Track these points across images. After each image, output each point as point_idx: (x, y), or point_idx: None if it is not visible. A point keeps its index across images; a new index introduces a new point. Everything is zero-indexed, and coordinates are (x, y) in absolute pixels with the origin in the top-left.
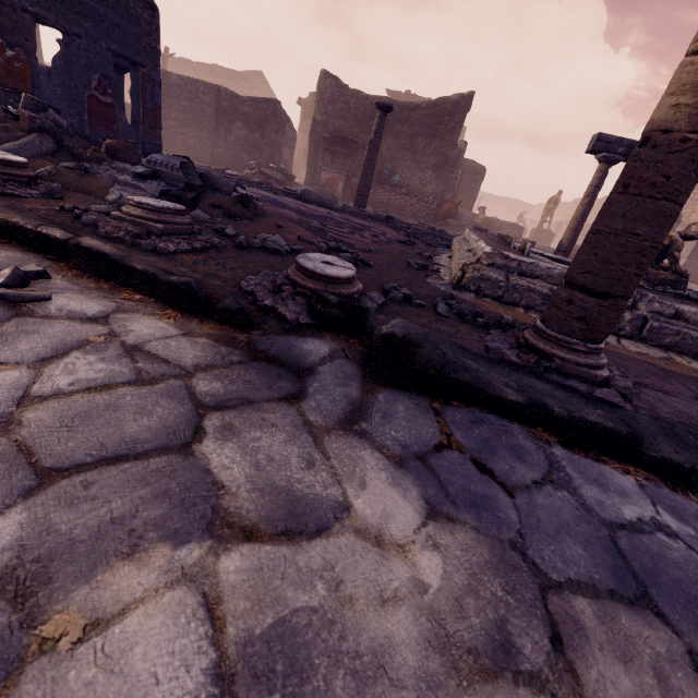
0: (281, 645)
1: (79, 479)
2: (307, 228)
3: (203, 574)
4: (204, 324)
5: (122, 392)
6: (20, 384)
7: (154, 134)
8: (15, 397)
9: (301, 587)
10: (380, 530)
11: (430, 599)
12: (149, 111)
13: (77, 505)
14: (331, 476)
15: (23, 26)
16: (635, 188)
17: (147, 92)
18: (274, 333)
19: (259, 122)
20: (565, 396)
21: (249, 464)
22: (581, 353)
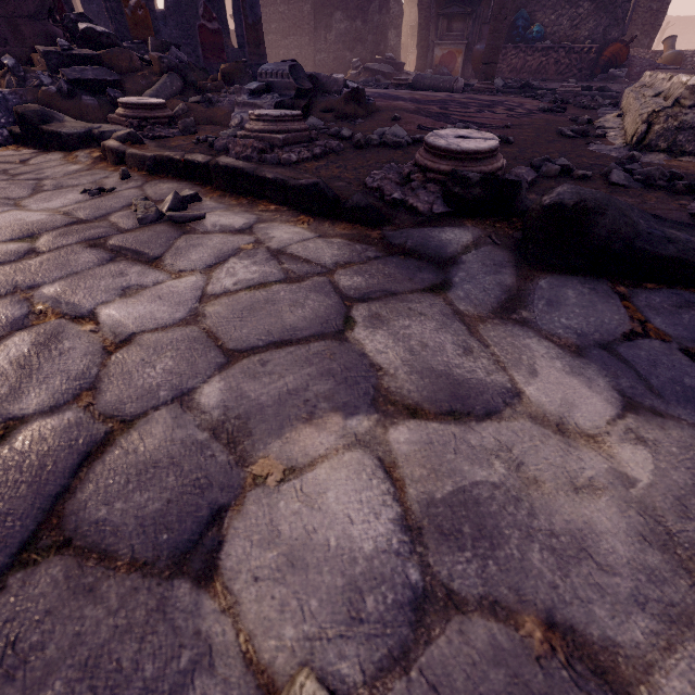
0: (465, 511)
1: (256, 359)
2: (426, 115)
3: (374, 442)
4: (335, 225)
5: (276, 288)
6: (197, 286)
7: (259, 53)
8: (197, 296)
9: (476, 463)
10: (560, 418)
11: (638, 493)
12: (251, 27)
13: (259, 378)
14: (492, 363)
15: None
16: None
17: (247, 4)
18: (406, 227)
19: (359, 5)
20: None
21: (402, 349)
22: None
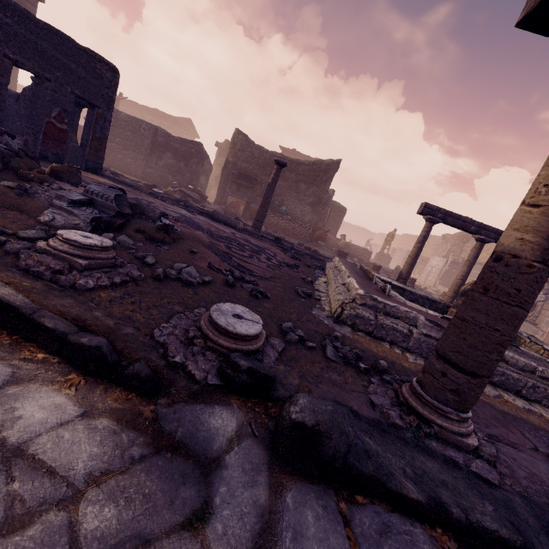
0: None
1: None
2: (216, 253)
3: None
4: (108, 393)
5: None
6: None
7: (98, 155)
8: None
9: None
10: None
11: None
12: (97, 139)
13: None
14: None
15: (1, 66)
16: (494, 293)
17: (99, 125)
18: (181, 400)
19: (184, 155)
20: (452, 480)
21: None
22: (455, 421)
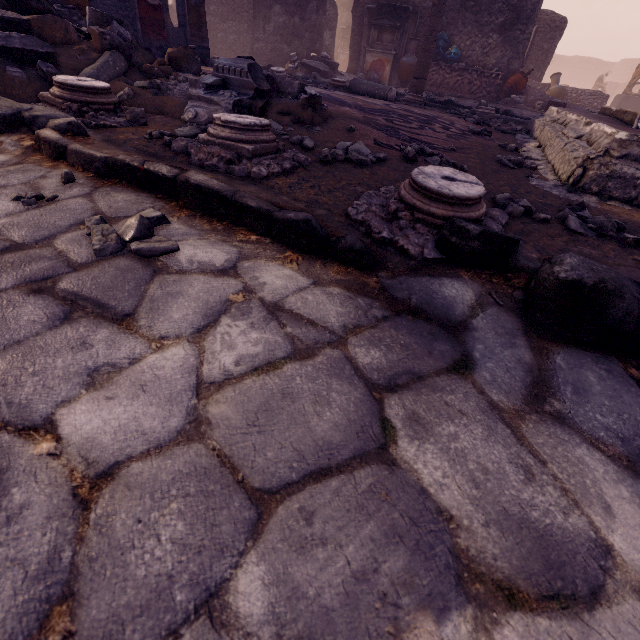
0: None
1: (293, 504)
2: (377, 128)
3: None
4: (328, 267)
5: (288, 371)
6: (189, 365)
7: (200, 35)
8: (191, 384)
9: None
10: None
11: None
12: (194, 8)
13: (308, 549)
14: (558, 491)
15: None
16: None
17: None
18: (402, 273)
19: (297, 2)
20: None
21: (461, 476)
22: None
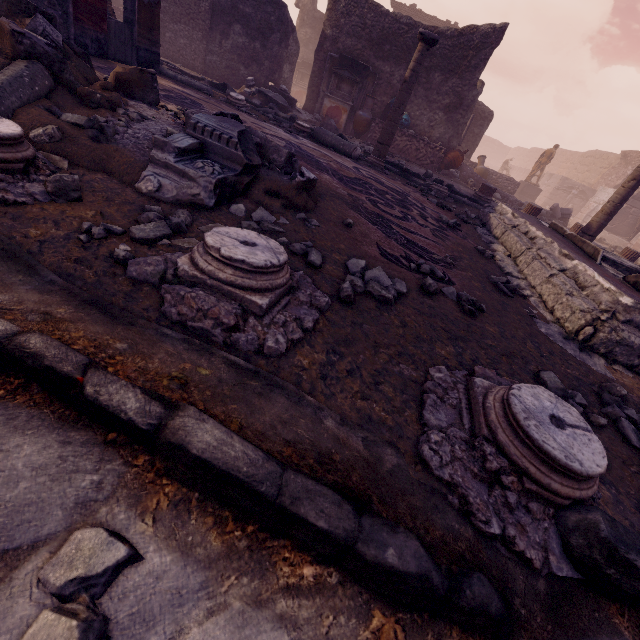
0: None
1: None
2: (370, 219)
3: None
4: None
5: None
6: None
7: (150, 38)
8: None
9: None
10: None
11: None
12: (146, 6)
13: None
14: None
15: None
16: None
17: None
18: (545, 633)
19: (260, 29)
20: None
21: None
22: None
